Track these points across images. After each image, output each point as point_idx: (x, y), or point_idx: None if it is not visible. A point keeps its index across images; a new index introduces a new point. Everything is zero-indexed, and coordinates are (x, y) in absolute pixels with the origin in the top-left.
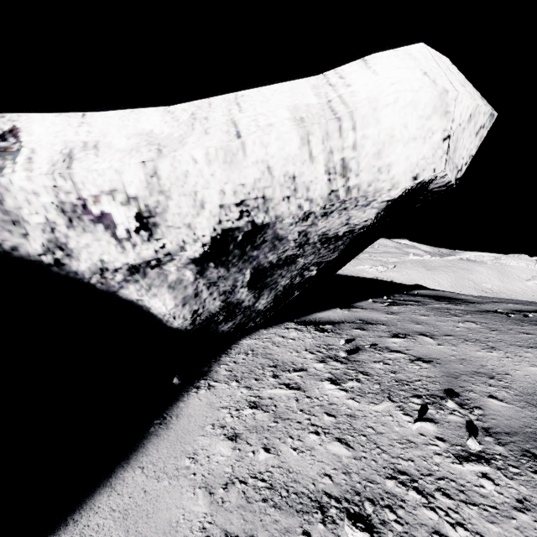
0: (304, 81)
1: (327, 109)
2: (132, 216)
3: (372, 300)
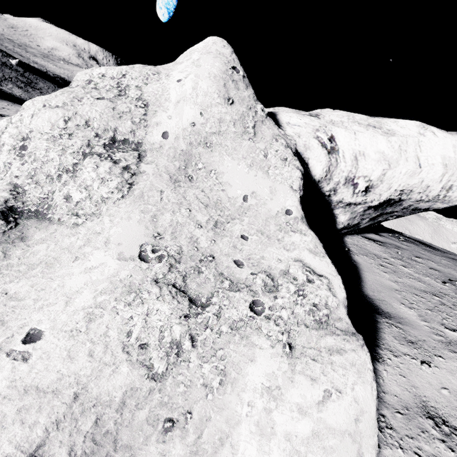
0: (449, 141)
1: None
2: (365, 186)
3: (387, 234)
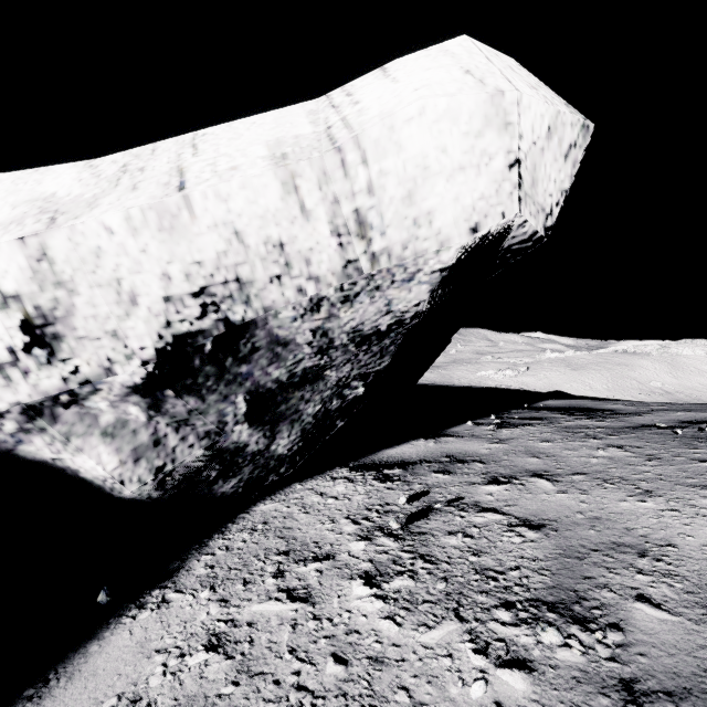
0: (297, 107)
1: (324, 138)
2: (14, 325)
3: (476, 422)
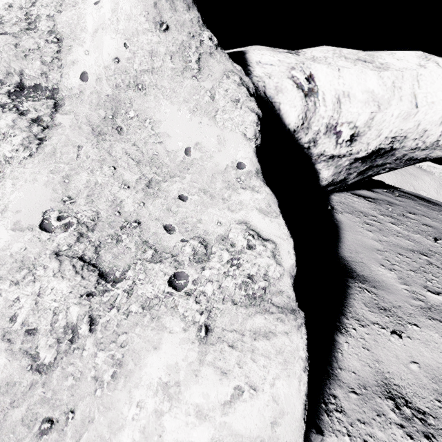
0: None
1: None
2: (349, 134)
3: (381, 190)
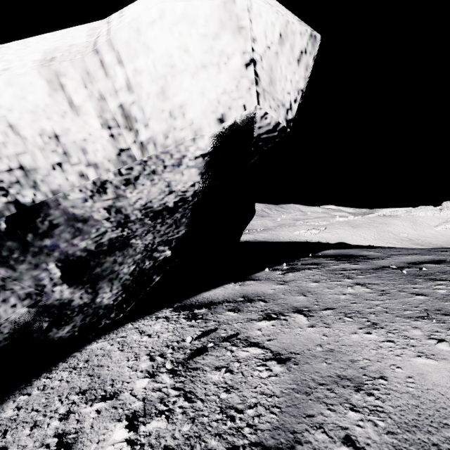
0: (84, 26)
1: (91, 45)
2: None
3: (274, 268)
